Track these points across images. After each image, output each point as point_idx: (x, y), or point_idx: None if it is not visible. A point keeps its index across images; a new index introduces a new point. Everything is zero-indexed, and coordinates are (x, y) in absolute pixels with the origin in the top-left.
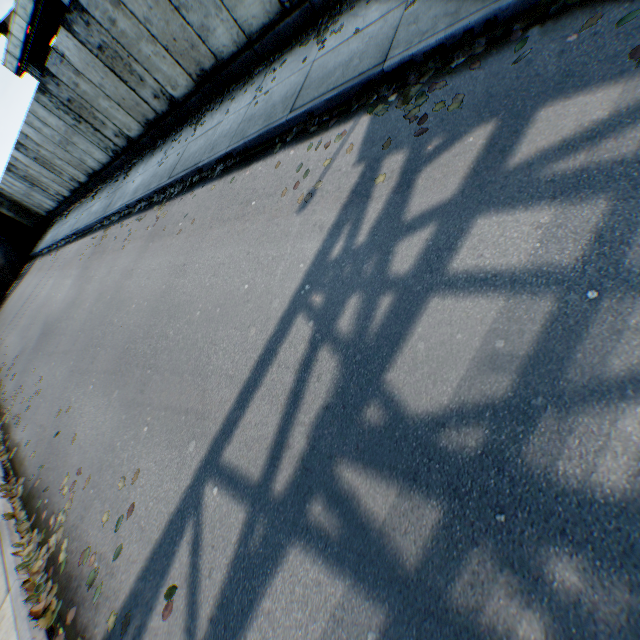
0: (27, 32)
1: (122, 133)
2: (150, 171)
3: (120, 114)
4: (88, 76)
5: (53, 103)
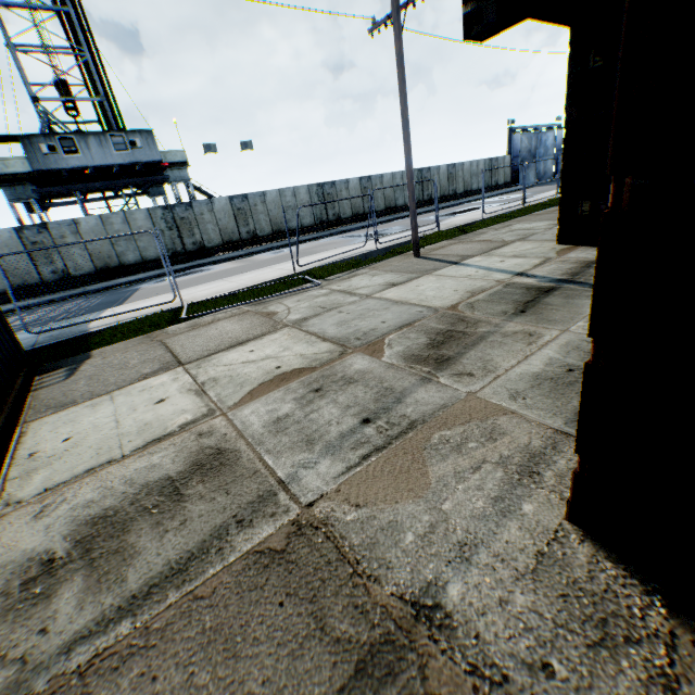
0: None
1: None
2: None
3: None
4: None
5: None
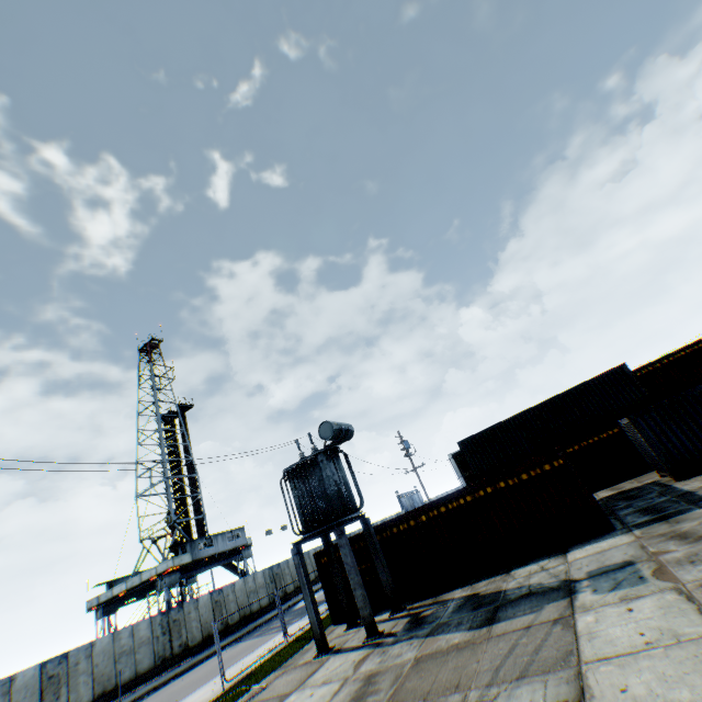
0: None
1: None
2: None
3: None
4: (15, 693)
5: None
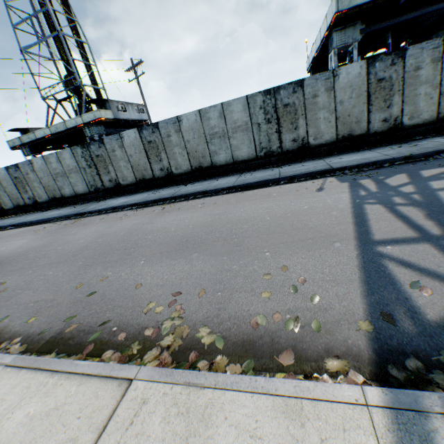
0: (47, 135)
1: (116, 180)
2: (139, 197)
3: (127, 171)
4: (127, 149)
5: (83, 153)
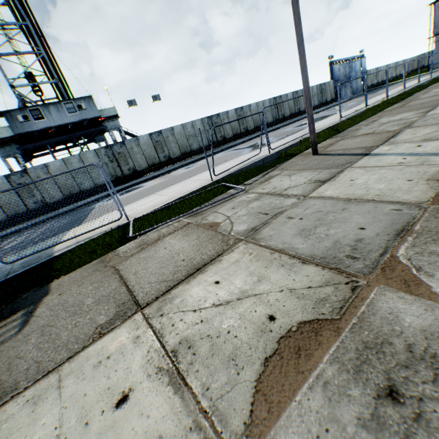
0: None
1: None
2: None
3: None
4: None
5: None
